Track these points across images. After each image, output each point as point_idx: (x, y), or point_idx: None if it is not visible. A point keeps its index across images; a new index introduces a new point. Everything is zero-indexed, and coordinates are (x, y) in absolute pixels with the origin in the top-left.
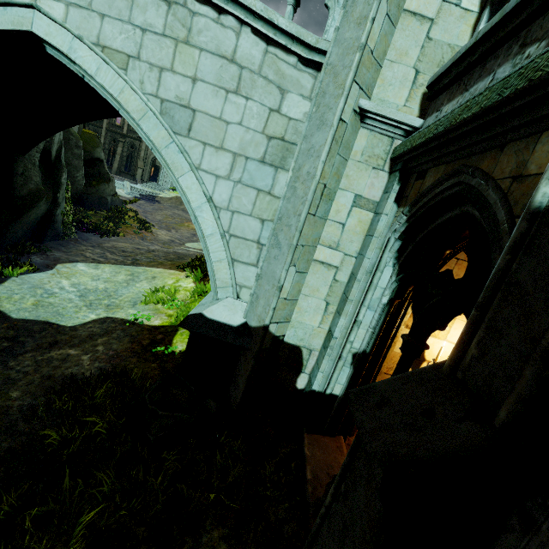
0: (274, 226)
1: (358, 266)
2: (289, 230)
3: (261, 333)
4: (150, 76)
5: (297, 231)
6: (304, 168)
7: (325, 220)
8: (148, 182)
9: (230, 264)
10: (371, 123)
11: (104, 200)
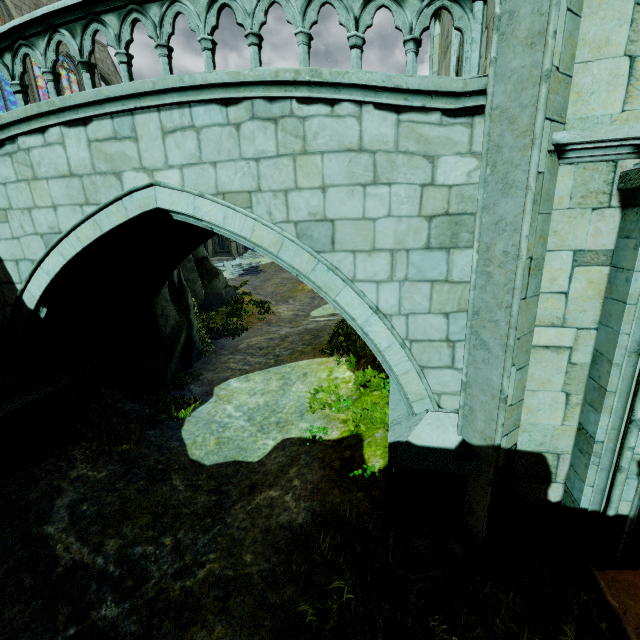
0: (470, 322)
1: (607, 343)
2: (496, 327)
3: (492, 455)
4: (276, 204)
5: (511, 328)
6: (496, 247)
7: (537, 295)
8: (245, 252)
9: (420, 374)
10: (575, 156)
11: (219, 296)
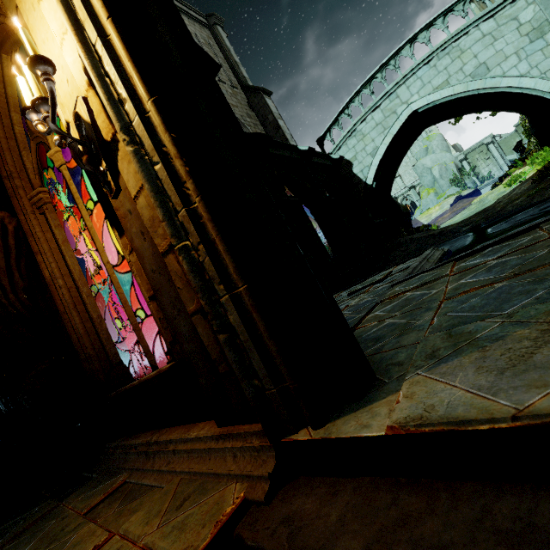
0: None
1: None
2: None
3: None
4: (459, 76)
5: None
6: None
7: None
8: None
9: None
10: None
11: None
